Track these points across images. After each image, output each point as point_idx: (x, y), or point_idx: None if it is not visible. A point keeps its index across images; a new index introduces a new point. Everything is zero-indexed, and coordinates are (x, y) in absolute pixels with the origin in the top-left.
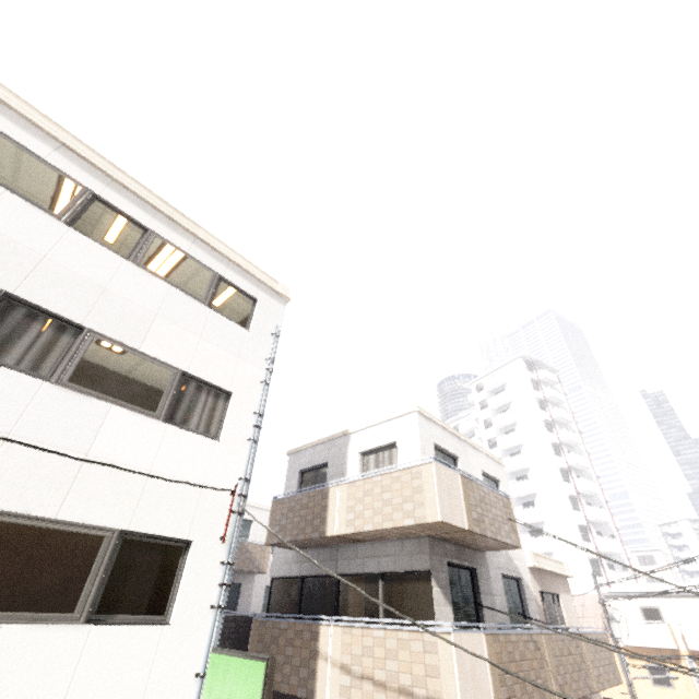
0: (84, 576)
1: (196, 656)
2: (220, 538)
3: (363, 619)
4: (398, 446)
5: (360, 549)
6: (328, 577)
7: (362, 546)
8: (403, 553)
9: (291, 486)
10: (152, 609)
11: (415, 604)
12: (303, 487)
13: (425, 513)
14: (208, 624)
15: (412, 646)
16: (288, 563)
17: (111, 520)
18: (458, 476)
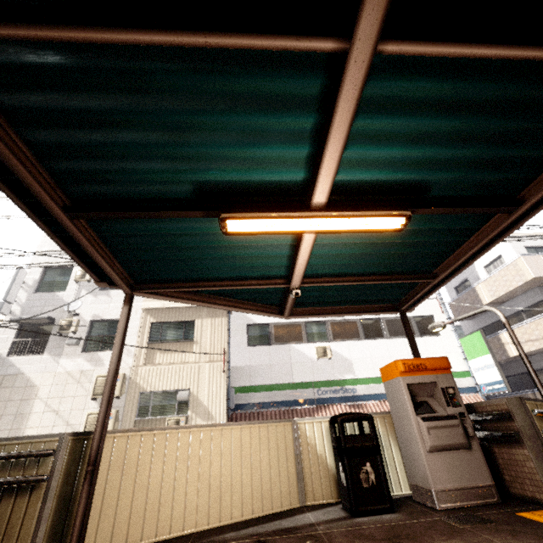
0: (412, 327)
1: (454, 343)
2: (441, 313)
3: (516, 325)
4: (502, 256)
5: (505, 306)
6: (494, 323)
7: (505, 304)
8: (527, 298)
9: (452, 296)
10: (433, 333)
11: (542, 314)
12: (459, 294)
13: (526, 277)
14: (452, 335)
15: (541, 323)
16: (471, 326)
17: (408, 314)
18: (540, 257)
